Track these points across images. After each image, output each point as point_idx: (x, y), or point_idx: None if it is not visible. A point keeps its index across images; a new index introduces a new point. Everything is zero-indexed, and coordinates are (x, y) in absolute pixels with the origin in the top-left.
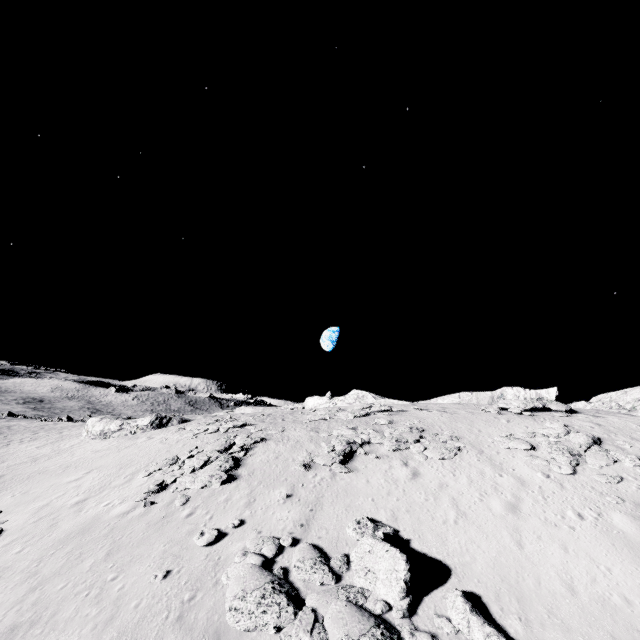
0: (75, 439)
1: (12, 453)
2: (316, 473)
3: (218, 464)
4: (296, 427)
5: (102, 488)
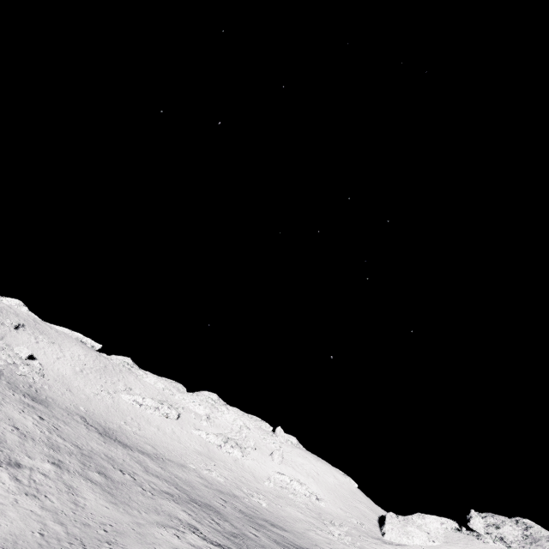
0: None
1: None
2: (5, 327)
3: None
4: None
5: None
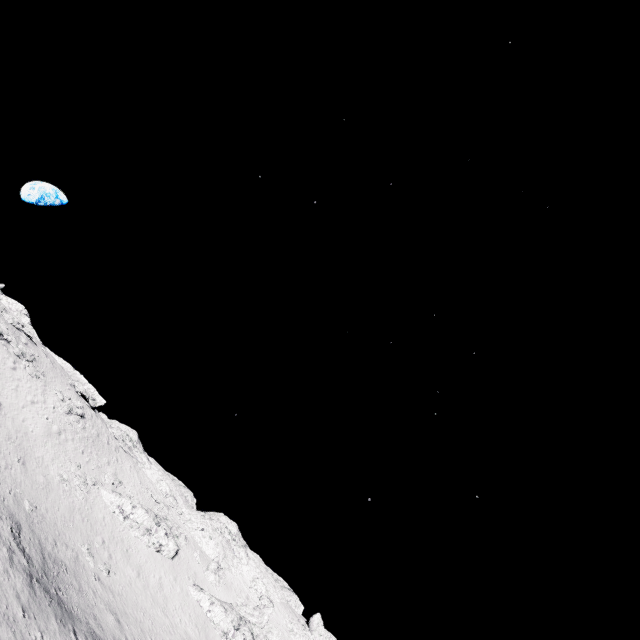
0: None
1: None
2: None
3: None
4: None
5: None
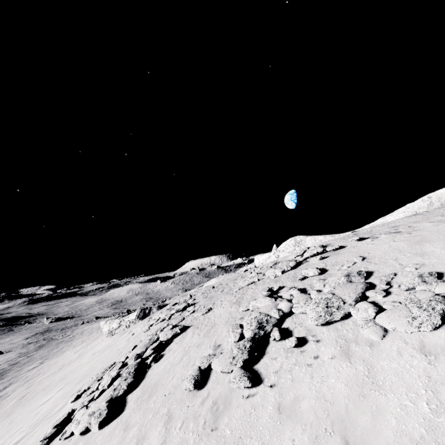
0: (101, 338)
1: (57, 362)
2: (209, 391)
3: (115, 385)
4: (224, 301)
5: (42, 419)
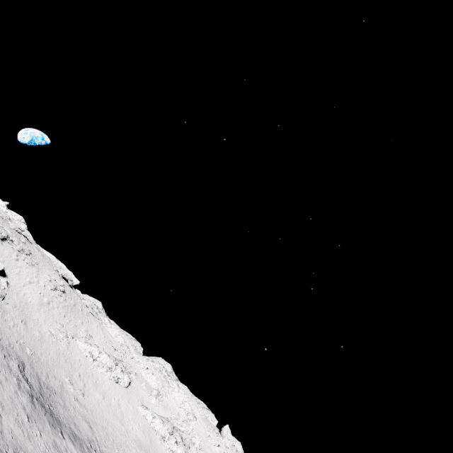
0: None
1: None
2: None
3: None
4: None
5: None
